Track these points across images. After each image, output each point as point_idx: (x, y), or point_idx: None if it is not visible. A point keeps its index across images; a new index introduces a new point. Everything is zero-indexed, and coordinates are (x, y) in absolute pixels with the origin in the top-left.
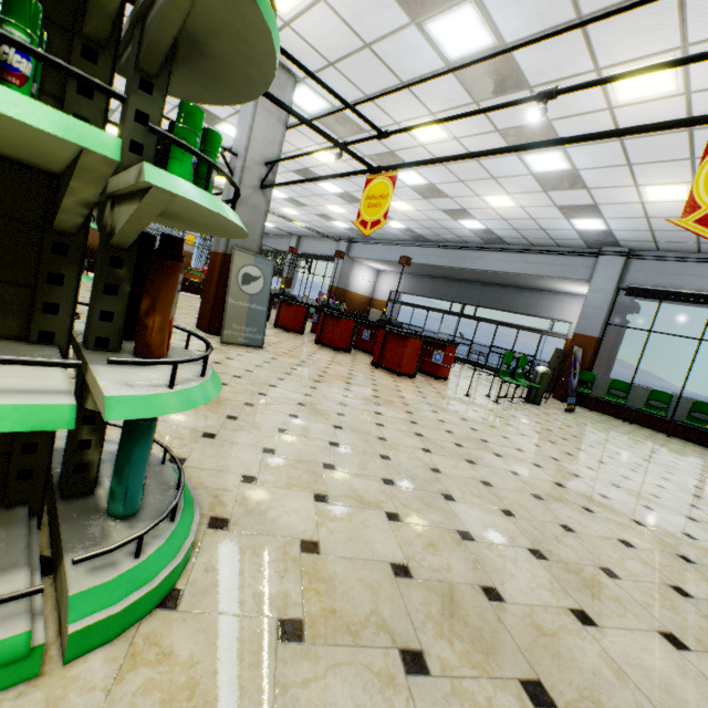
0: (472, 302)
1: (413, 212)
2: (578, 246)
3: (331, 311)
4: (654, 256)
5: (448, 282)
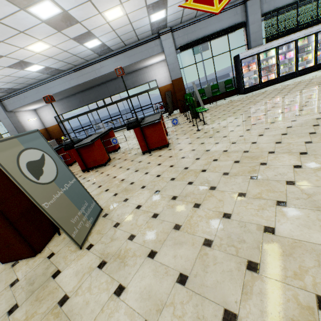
0: (107, 96)
1: (49, 50)
2: (148, 35)
3: (82, 143)
4: (180, 26)
5: (85, 92)
